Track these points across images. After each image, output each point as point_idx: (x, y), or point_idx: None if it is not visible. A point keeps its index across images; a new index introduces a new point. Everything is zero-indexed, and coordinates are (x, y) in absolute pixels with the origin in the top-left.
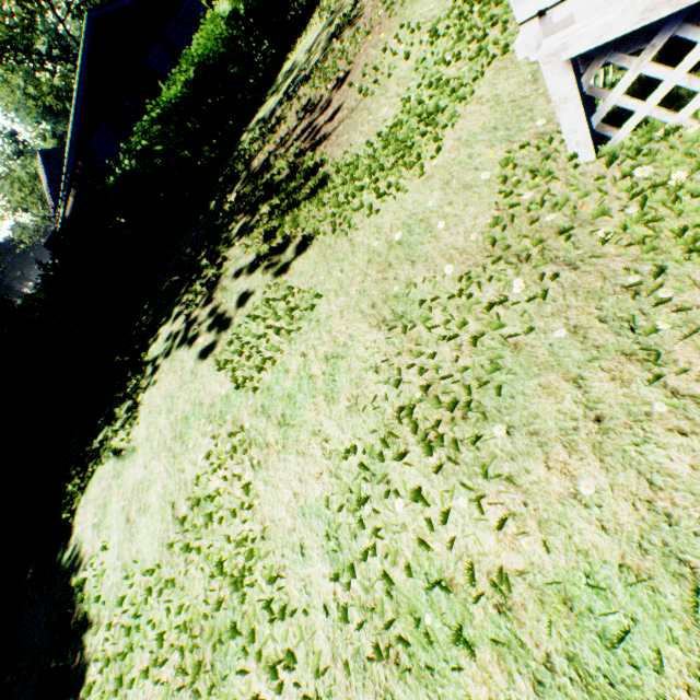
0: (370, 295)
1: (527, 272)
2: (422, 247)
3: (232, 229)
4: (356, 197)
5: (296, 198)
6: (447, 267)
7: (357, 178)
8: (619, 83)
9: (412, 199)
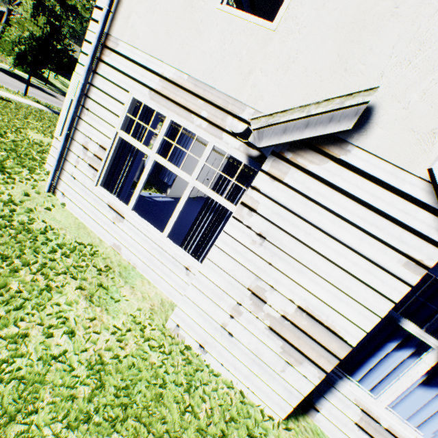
0: None
1: None
2: None
3: None
4: None
5: None
6: None
7: None
8: None
9: None
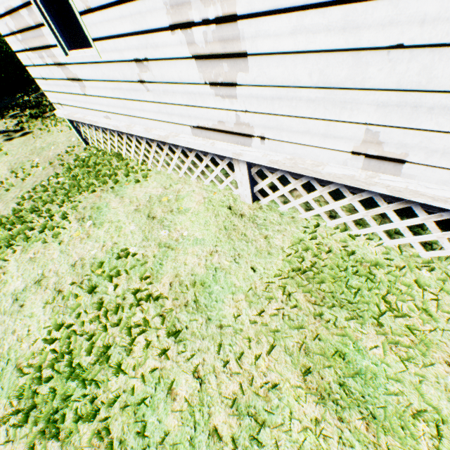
0: (19, 160)
1: (49, 167)
2: (45, 152)
3: (11, 112)
4: (53, 127)
5: (42, 115)
6: (38, 159)
7: (59, 121)
8: (82, 130)
9: (61, 137)
